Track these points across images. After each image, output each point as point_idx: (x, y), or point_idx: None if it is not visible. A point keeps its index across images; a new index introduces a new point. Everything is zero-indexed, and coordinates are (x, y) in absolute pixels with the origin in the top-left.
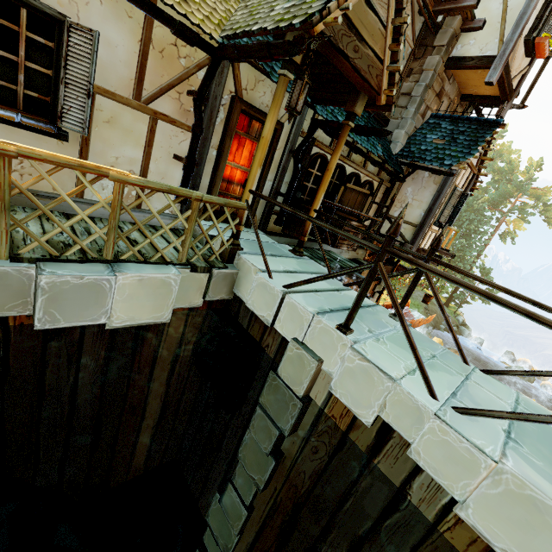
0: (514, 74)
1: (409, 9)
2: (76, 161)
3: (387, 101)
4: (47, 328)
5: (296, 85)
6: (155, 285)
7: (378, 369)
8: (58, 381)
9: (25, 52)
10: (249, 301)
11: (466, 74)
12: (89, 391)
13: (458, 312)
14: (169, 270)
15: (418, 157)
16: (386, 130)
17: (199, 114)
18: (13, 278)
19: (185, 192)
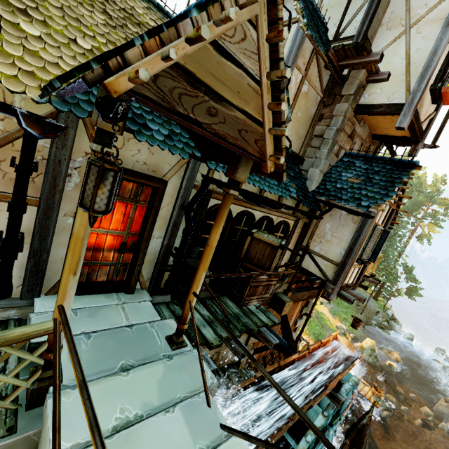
0: (423, 118)
1: (315, 64)
2: None
3: (276, 168)
4: None
5: (89, 173)
6: None
7: None
8: None
9: None
10: None
11: (375, 118)
12: None
13: (387, 306)
14: None
15: (334, 195)
16: (278, 203)
17: (18, 188)
18: None
19: None
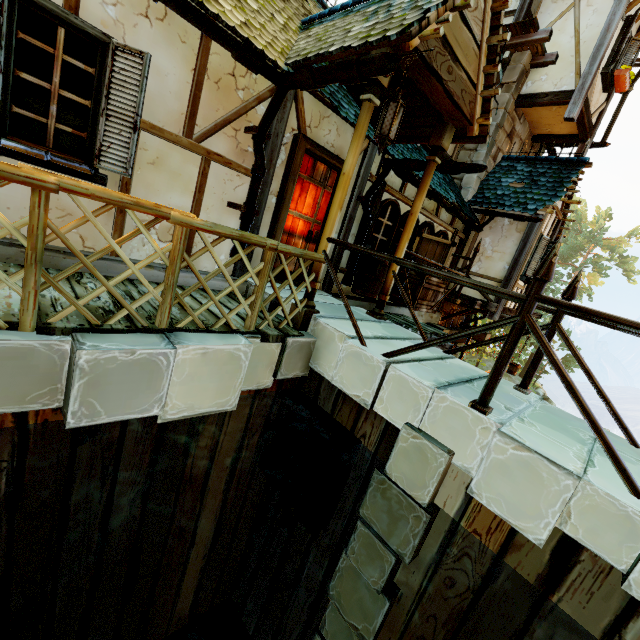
0: (592, 110)
1: None
2: (131, 198)
3: (480, 131)
4: (83, 425)
5: (388, 109)
6: (221, 360)
7: (547, 461)
8: (87, 500)
9: (60, 78)
10: (336, 377)
11: (538, 112)
12: (126, 511)
13: (537, 384)
14: (237, 340)
15: (495, 203)
16: (481, 165)
17: (261, 152)
18: (40, 356)
19: (258, 239)
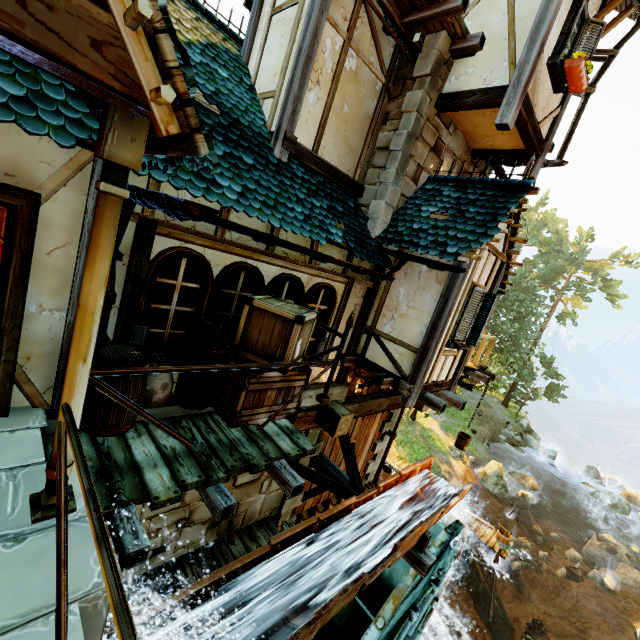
0: (541, 116)
1: (365, 22)
2: None
3: (181, 124)
4: None
5: None
6: None
7: None
8: None
9: None
10: None
11: (470, 119)
12: None
13: (520, 413)
14: None
15: (408, 241)
16: (195, 203)
17: None
18: None
19: None
